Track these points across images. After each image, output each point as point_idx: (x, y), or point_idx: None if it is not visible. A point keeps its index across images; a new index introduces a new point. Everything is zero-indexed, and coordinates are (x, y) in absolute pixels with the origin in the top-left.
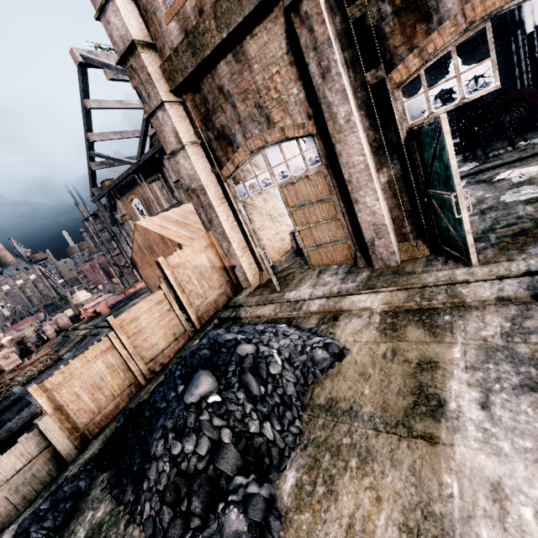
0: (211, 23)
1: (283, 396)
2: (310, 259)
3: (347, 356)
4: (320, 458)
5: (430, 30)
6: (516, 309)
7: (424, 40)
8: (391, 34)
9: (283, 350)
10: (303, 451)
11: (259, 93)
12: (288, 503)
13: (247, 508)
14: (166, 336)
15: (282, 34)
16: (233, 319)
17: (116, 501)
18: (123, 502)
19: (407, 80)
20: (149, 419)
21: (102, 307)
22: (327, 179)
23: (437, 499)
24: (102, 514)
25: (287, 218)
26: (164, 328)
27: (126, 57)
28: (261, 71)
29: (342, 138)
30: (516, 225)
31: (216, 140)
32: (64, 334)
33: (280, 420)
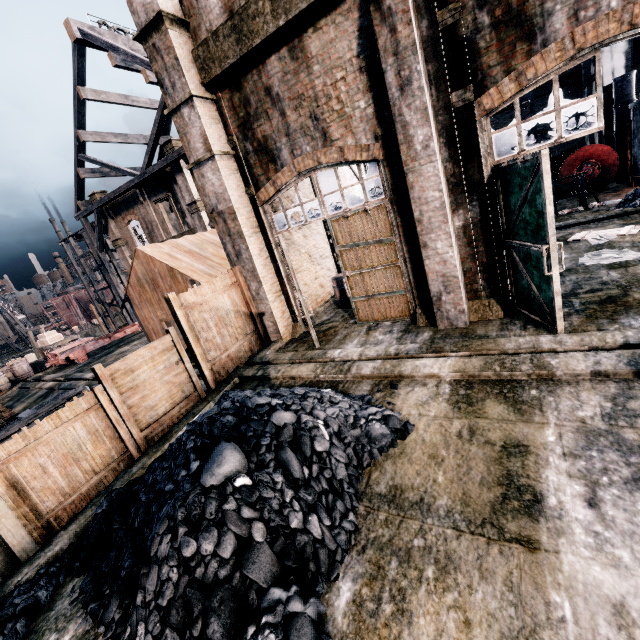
0: (265, 5)
1: (332, 480)
2: (358, 312)
3: (412, 432)
4: (385, 565)
5: (532, 52)
6: (616, 387)
7: (523, 63)
8: (486, 51)
9: (331, 421)
10: (361, 555)
11: (317, 101)
12: (344, 627)
13: (289, 633)
14: (171, 395)
15: (354, 31)
16: (259, 378)
17: (93, 619)
18: (103, 621)
19: (498, 107)
20: (146, 506)
21: (78, 353)
22: (390, 216)
23: (545, 624)
24: (70, 638)
25: (329, 262)
26: (169, 384)
27: (148, 32)
28: (323, 74)
29: (417, 167)
30: (602, 291)
31: (255, 154)
32: (21, 385)
33: (329, 513)
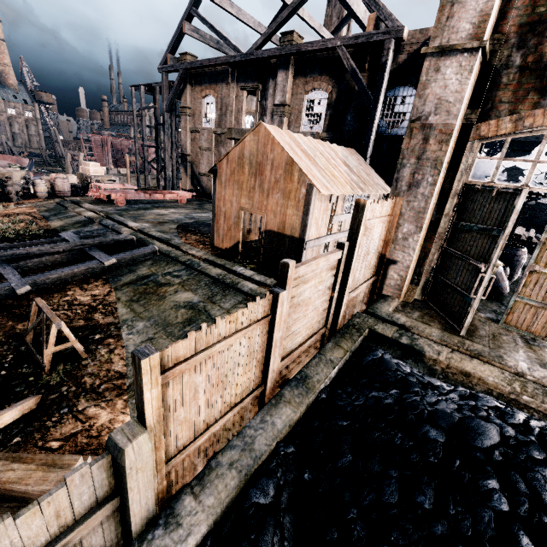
0: None
1: None
2: (511, 313)
3: None
4: None
5: None
6: None
7: None
8: None
9: None
10: None
11: None
12: None
13: None
14: (310, 325)
15: None
16: (403, 346)
17: None
18: None
19: None
20: None
21: (120, 196)
22: None
23: None
24: None
25: None
26: (314, 311)
27: None
28: None
29: None
30: None
31: (518, 71)
32: (60, 201)
33: None
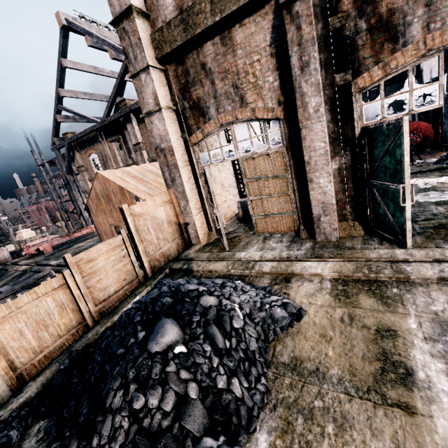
0: (206, 6)
1: (247, 351)
2: (257, 226)
3: (305, 316)
4: (293, 421)
5: (395, 50)
6: None
7: (388, 57)
8: (362, 47)
9: (244, 305)
10: (273, 412)
11: (238, 75)
12: None
13: None
14: (119, 280)
15: (269, 28)
16: (184, 270)
17: None
18: None
19: (368, 87)
20: (101, 365)
21: (46, 246)
22: (285, 159)
23: None
24: None
25: (234, 190)
26: (118, 272)
27: (120, 19)
28: (244, 56)
29: (309, 124)
30: (434, 220)
31: (190, 110)
32: (2, 267)
33: (246, 376)
